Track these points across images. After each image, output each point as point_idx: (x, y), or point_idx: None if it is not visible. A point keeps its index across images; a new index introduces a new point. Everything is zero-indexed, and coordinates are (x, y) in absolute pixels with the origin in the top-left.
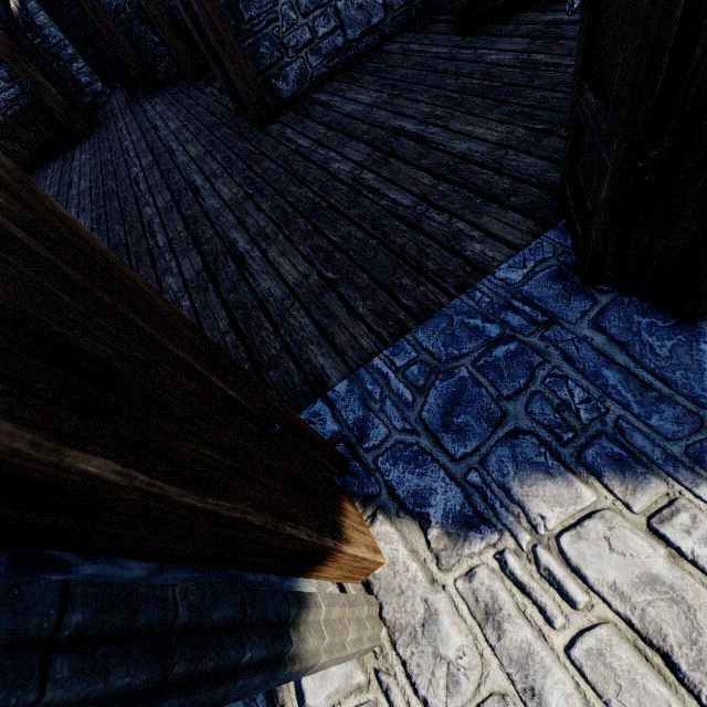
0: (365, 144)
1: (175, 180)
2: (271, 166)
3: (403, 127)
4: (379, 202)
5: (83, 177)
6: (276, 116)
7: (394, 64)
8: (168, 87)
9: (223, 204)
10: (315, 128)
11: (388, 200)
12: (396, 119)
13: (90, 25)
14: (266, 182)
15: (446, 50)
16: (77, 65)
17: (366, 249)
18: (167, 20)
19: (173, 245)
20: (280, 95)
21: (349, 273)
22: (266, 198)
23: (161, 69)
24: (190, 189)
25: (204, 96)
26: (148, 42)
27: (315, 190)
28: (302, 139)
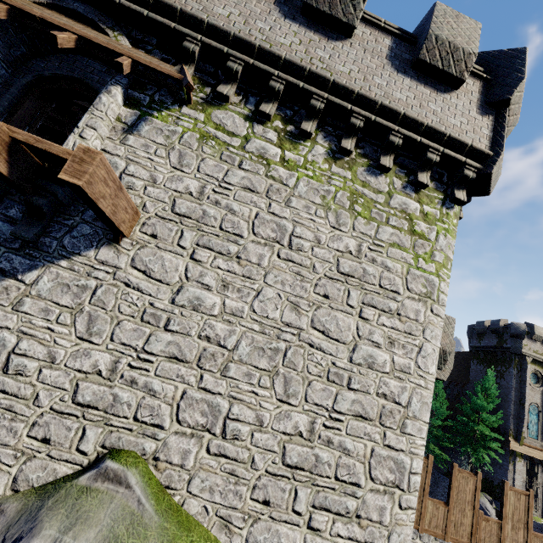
0: None
1: None
2: None
3: None
4: None
5: None
6: None
7: None
8: None
9: None
10: None
11: None
12: None
13: None
14: None
15: None
16: None
17: None
18: None
19: None
20: None
21: None
22: None
23: None
24: None
25: None
26: None
27: None
28: None
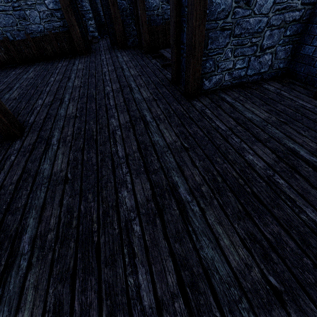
0: (269, 149)
1: (132, 108)
2: (199, 131)
3: (297, 151)
4: (299, 214)
5: (77, 77)
6: (198, 97)
7: (274, 99)
8: (131, 49)
9: (166, 145)
10: (227, 118)
11: (307, 217)
12: (289, 141)
13: (107, 10)
14: (196, 143)
15: (310, 106)
16: (91, 22)
17: (302, 266)
18: (147, 23)
19: (129, 161)
20: (203, 87)
21: (293, 290)
22: (198, 157)
23: (131, 40)
24: (142, 119)
25: (152, 64)
26: (130, 27)
27: (236, 170)
28: (219, 122)
